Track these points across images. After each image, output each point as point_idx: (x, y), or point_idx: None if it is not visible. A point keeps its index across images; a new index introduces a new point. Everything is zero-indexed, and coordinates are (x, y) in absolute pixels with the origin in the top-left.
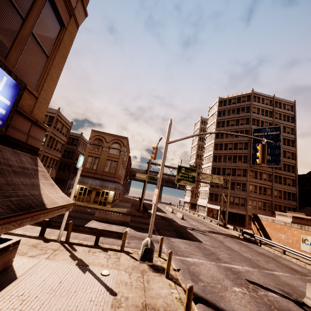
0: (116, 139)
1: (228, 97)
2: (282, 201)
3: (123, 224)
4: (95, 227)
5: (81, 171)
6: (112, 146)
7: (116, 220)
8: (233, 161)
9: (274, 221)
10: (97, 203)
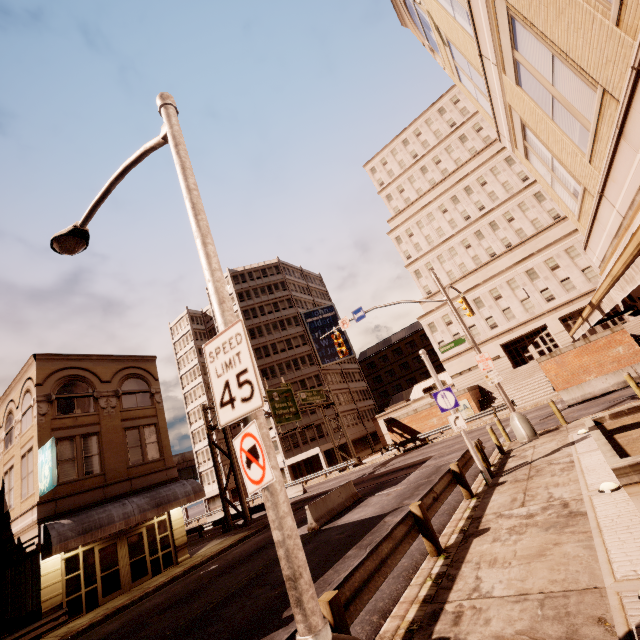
0: (129, 367)
1: (245, 269)
2: (363, 404)
3: (356, 500)
4: (377, 509)
5: (49, 504)
6: (124, 390)
7: (344, 502)
8: (295, 368)
9: (417, 410)
10: (148, 574)
